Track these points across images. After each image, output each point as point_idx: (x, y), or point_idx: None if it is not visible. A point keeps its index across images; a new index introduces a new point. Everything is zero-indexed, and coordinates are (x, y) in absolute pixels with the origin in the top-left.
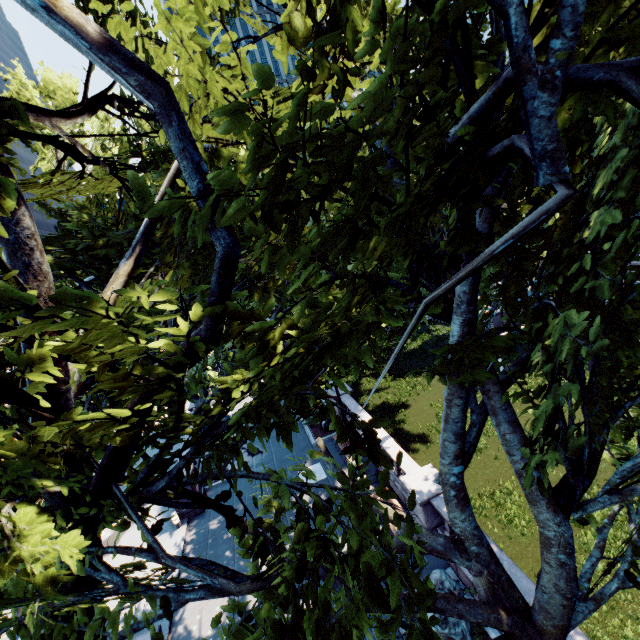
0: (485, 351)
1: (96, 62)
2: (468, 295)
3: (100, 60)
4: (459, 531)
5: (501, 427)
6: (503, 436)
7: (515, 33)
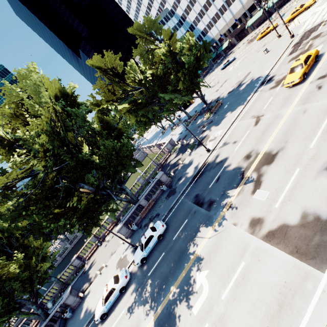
0: None
1: None
2: None
3: None
4: None
5: None
6: None
7: (6, 250)
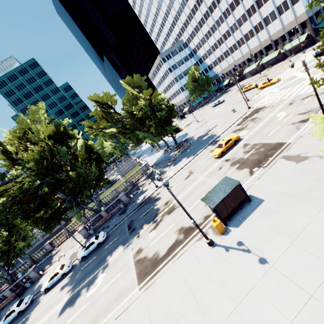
0: None
1: None
2: None
3: None
4: None
5: None
6: None
7: None
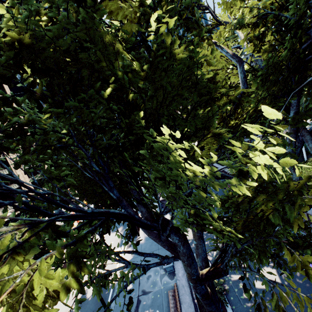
0: (304, 116)
1: (229, 58)
2: (296, 103)
3: (232, 57)
4: (294, 179)
5: (309, 145)
6: (310, 148)
7: None
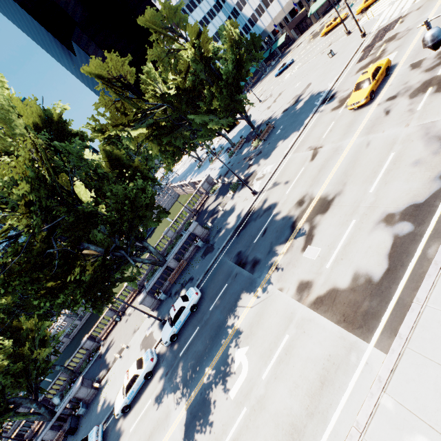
0: None
1: None
2: None
3: None
4: None
5: None
6: None
7: None
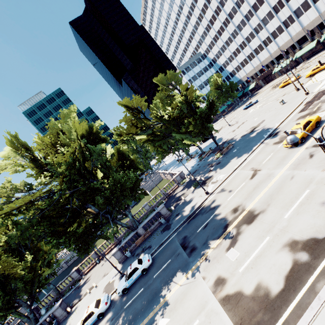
0: None
1: None
2: None
3: None
4: None
5: None
6: None
7: (21, 249)
